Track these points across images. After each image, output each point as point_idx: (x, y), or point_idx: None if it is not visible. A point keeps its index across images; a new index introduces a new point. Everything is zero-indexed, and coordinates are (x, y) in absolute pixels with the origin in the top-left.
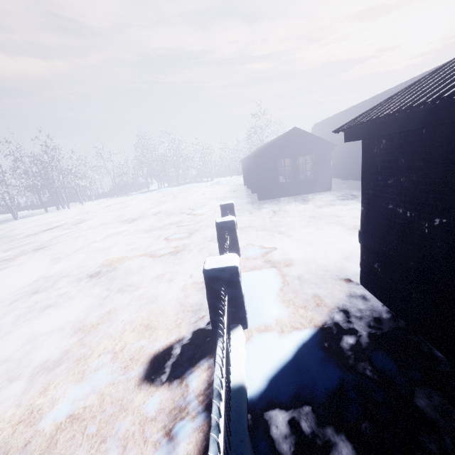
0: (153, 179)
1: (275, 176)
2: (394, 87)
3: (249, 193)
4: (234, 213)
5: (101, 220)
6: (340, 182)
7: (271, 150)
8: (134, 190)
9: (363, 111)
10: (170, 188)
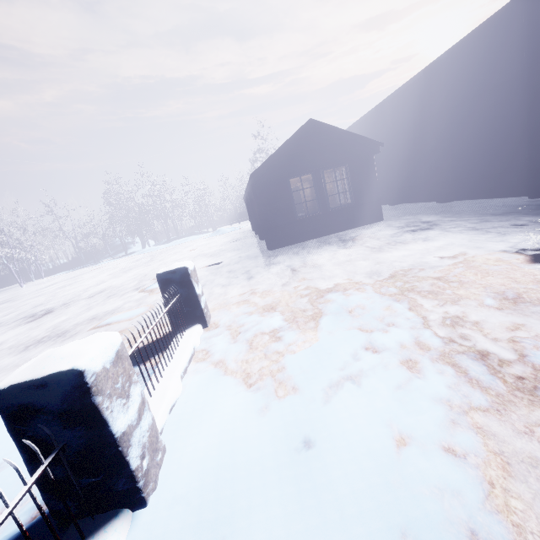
0: (136, 237)
1: (289, 207)
2: (460, 40)
3: (257, 240)
4: (194, 290)
5: (2, 316)
6: (389, 208)
7: (276, 163)
8: (108, 255)
9: (410, 95)
10: (155, 247)
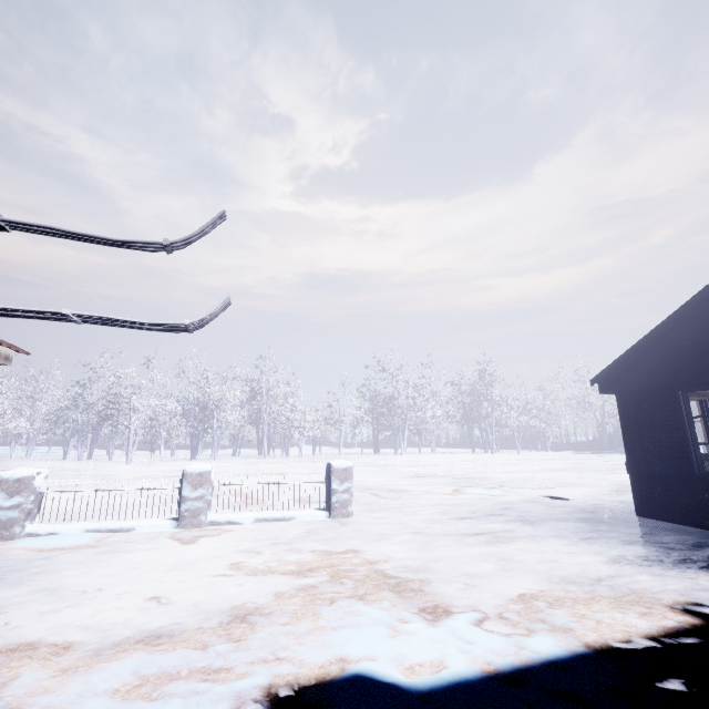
0: None
1: (683, 446)
2: None
3: None
4: (331, 484)
5: (429, 469)
6: None
7: (639, 362)
8: None
9: None
10: None
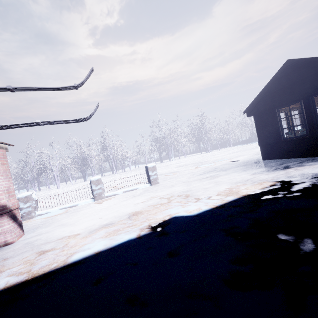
0: None
1: (277, 130)
2: None
3: None
4: (149, 173)
5: (185, 163)
6: None
7: (261, 101)
8: None
9: None
10: None
